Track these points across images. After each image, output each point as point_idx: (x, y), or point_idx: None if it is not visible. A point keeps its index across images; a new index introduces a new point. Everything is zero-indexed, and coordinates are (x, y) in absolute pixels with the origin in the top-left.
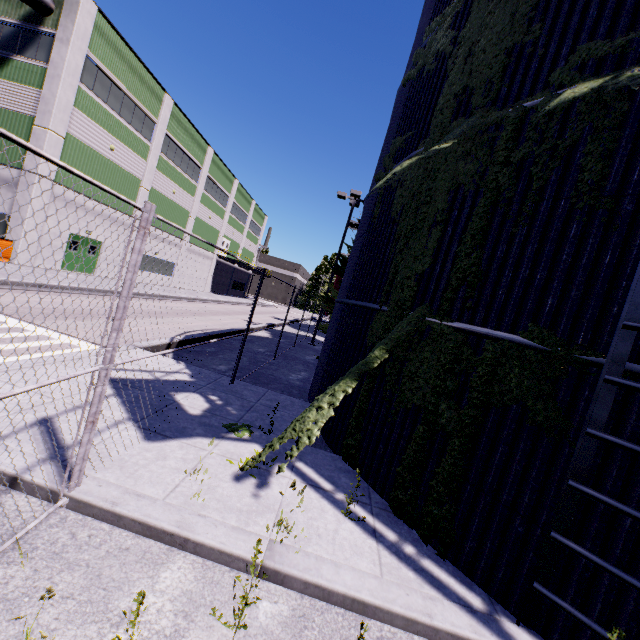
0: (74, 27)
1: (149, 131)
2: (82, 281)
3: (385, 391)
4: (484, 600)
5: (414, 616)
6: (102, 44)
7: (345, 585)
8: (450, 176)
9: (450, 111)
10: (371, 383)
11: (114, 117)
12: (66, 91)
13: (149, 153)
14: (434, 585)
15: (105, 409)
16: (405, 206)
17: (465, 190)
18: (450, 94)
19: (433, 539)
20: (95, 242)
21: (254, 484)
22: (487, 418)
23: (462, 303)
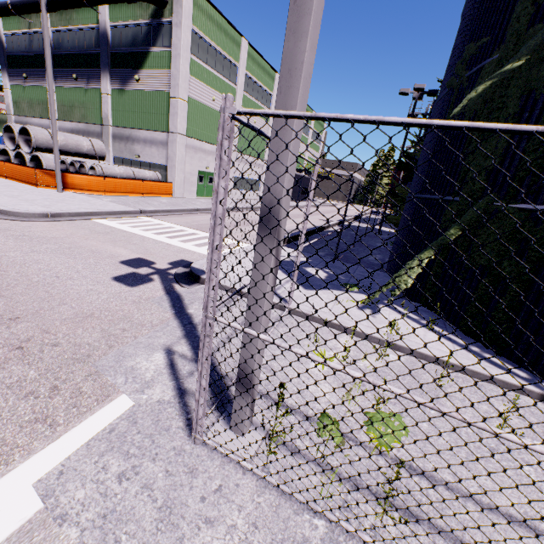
0: (182, 10)
1: (234, 76)
2: (210, 203)
3: (456, 258)
4: (528, 375)
5: (478, 370)
6: (199, 15)
7: (434, 354)
8: (522, 83)
9: (527, 19)
10: (445, 254)
11: (212, 73)
12: (184, 65)
13: (236, 95)
14: (492, 364)
15: (278, 275)
16: (477, 112)
17: (536, 95)
18: (528, 1)
19: (493, 346)
20: (211, 174)
21: (370, 312)
22: (541, 269)
23: (526, 189)
